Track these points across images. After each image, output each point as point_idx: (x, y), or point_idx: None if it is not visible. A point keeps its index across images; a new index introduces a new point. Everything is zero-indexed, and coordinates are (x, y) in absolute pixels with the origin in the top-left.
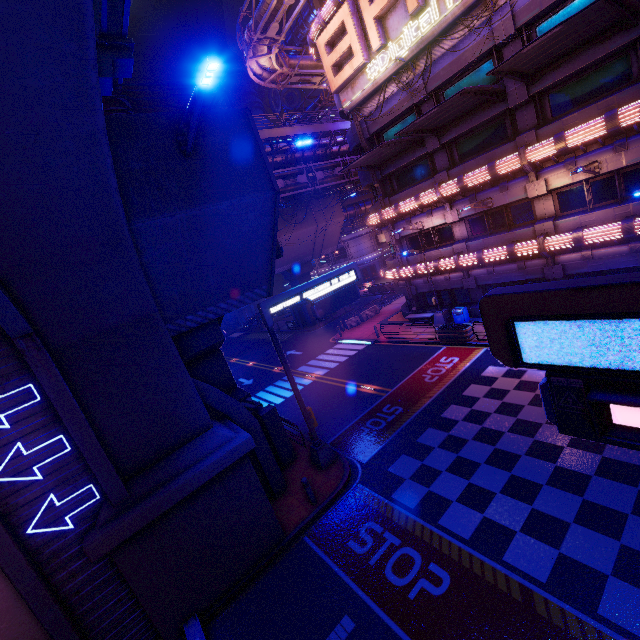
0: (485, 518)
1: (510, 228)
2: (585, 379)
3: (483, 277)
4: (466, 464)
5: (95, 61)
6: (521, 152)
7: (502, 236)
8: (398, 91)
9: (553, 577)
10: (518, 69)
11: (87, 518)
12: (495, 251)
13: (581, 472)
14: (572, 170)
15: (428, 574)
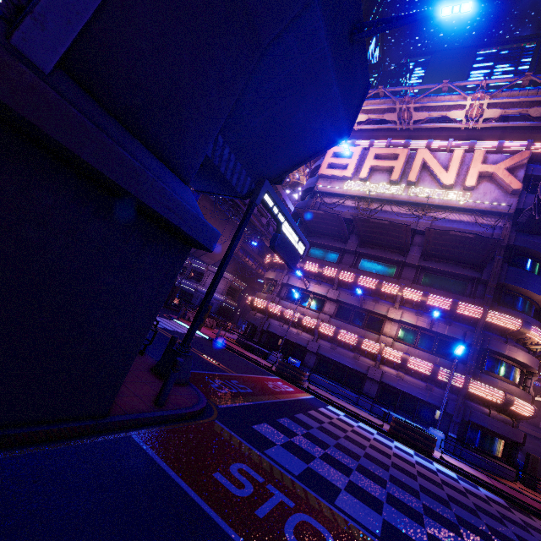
0: (386, 521)
1: (363, 328)
2: None
3: (325, 348)
4: (338, 462)
5: None
6: (402, 286)
7: (356, 329)
8: (351, 207)
9: None
10: (429, 244)
11: None
12: (350, 334)
13: (447, 517)
14: (419, 317)
15: None
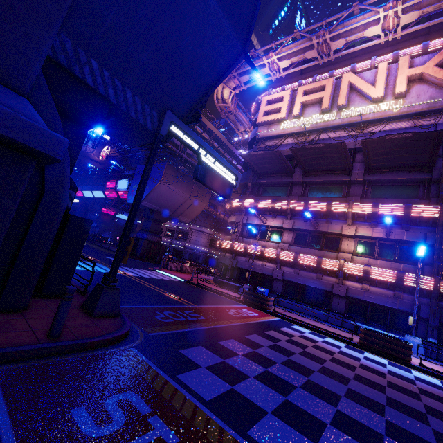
0: None
1: (321, 249)
2: None
3: (289, 274)
4: (279, 380)
5: None
6: (350, 202)
7: (315, 251)
8: (292, 144)
9: None
10: (369, 156)
11: None
12: (308, 256)
13: (420, 436)
14: (374, 229)
15: None
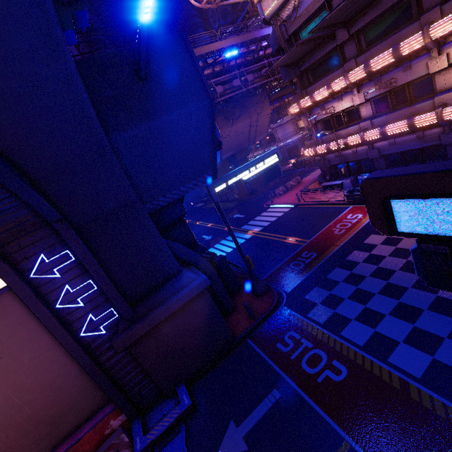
0: (376, 332)
1: (411, 103)
2: (451, 246)
3: (385, 148)
4: (363, 294)
5: (56, 19)
6: (424, 31)
7: (403, 111)
8: None
9: (426, 375)
10: None
11: (112, 327)
12: (396, 125)
13: None
14: None
15: (331, 367)
